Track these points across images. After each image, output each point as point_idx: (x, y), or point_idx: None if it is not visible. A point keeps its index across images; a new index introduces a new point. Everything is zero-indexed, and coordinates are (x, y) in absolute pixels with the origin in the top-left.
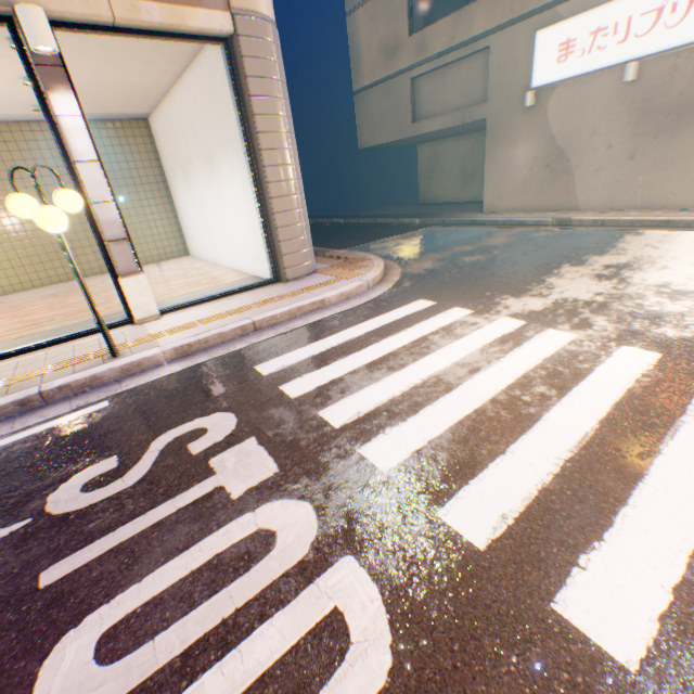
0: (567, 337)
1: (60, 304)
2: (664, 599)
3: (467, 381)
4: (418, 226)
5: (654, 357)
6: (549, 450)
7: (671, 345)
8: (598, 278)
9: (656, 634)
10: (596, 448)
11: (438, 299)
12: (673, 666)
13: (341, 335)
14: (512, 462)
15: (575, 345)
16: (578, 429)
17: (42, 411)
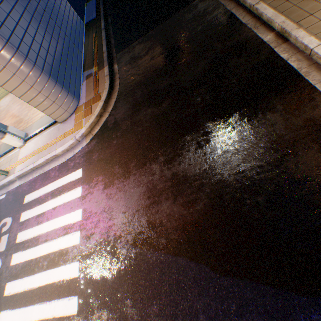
0: (76, 242)
1: (22, 107)
2: None
3: (41, 244)
4: None
5: (75, 275)
6: (26, 285)
7: (86, 274)
8: (148, 192)
9: None
10: (31, 293)
11: (85, 172)
12: None
13: (47, 187)
14: (21, 282)
15: (72, 249)
16: (34, 285)
17: None
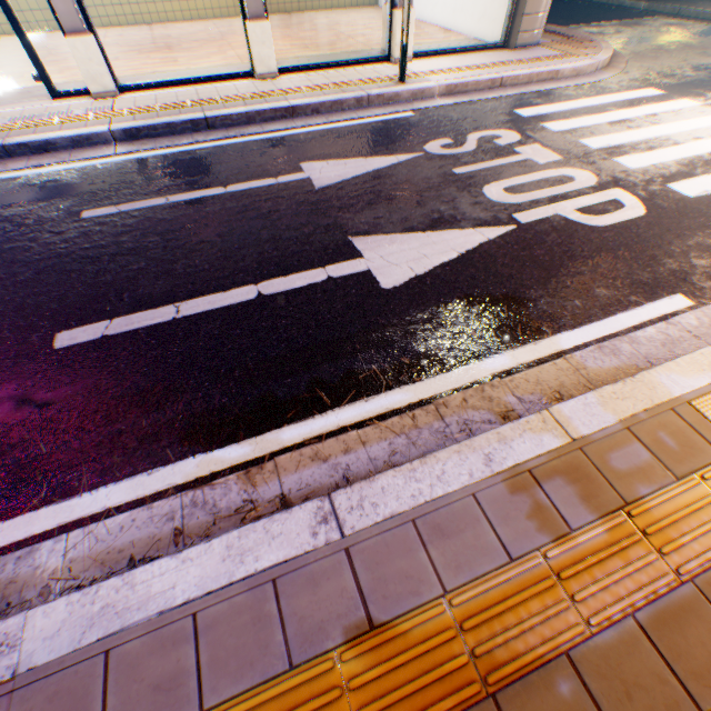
0: None
1: (289, 37)
2: None
3: (690, 143)
4: (641, 13)
5: None
6: None
7: None
8: None
9: None
10: None
11: (667, 91)
12: None
13: (578, 103)
14: None
15: None
16: None
17: (368, 111)
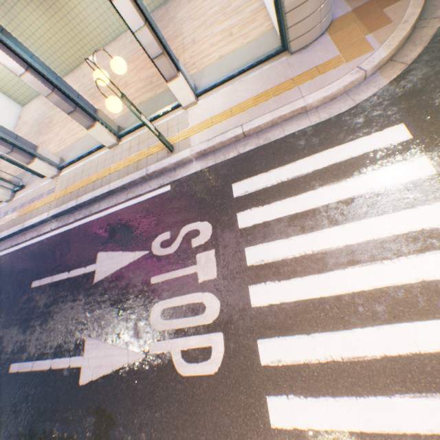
0: None
1: None
2: (302, 427)
3: (339, 270)
4: None
5: None
6: (331, 349)
7: None
8: None
9: (288, 428)
10: (358, 367)
11: (420, 130)
12: (283, 436)
13: (294, 167)
14: (307, 342)
15: None
16: (363, 351)
17: (150, 182)
